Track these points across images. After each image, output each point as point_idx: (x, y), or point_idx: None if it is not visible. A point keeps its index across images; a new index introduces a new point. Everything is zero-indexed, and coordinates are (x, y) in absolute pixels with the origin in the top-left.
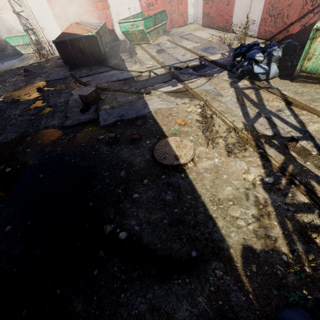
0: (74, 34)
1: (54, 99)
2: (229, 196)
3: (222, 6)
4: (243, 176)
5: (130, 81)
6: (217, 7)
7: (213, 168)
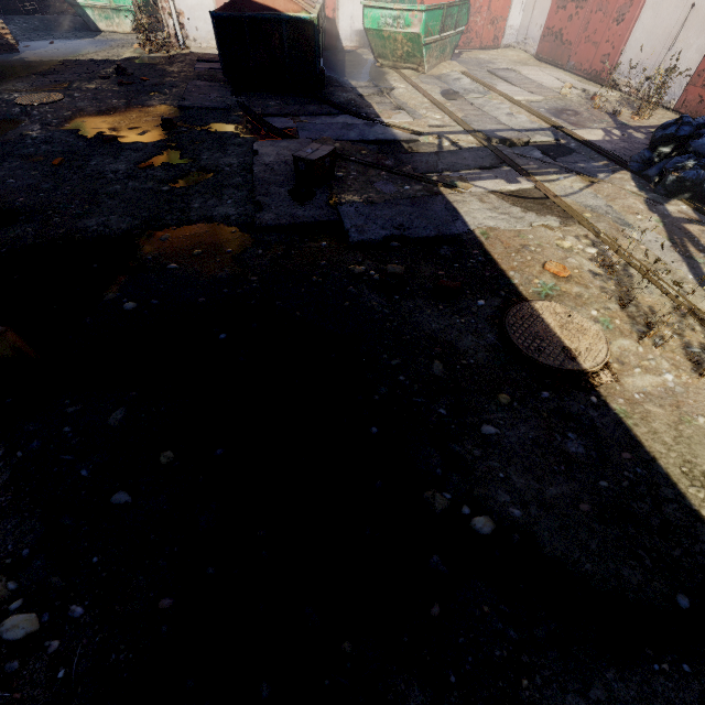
0: (265, 7)
1: (210, 154)
2: None
3: (601, 21)
4: None
5: (393, 148)
6: (587, 22)
7: (665, 396)
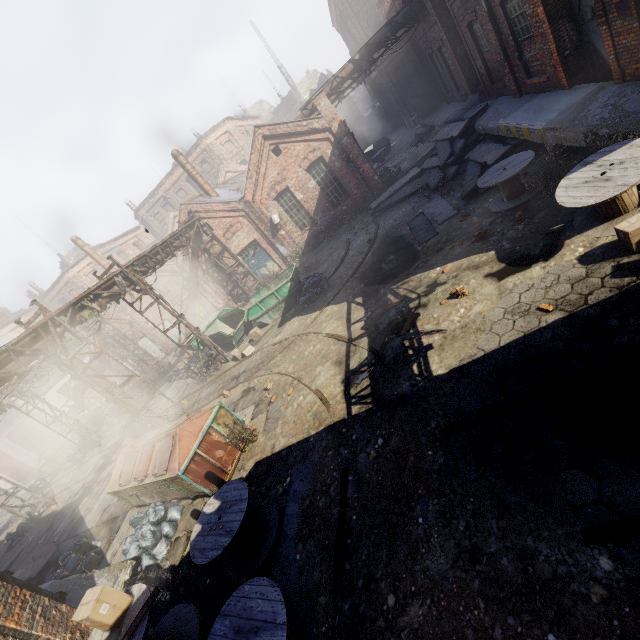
0: None
1: None
2: None
3: (24, 470)
4: None
5: None
6: (22, 472)
7: None
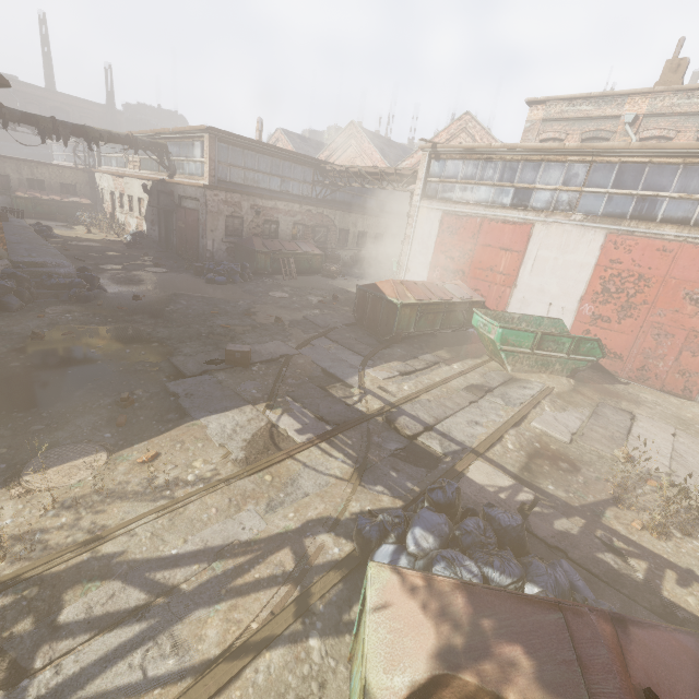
0: (381, 291)
1: (253, 335)
2: None
3: None
4: None
5: (324, 380)
6: None
7: None
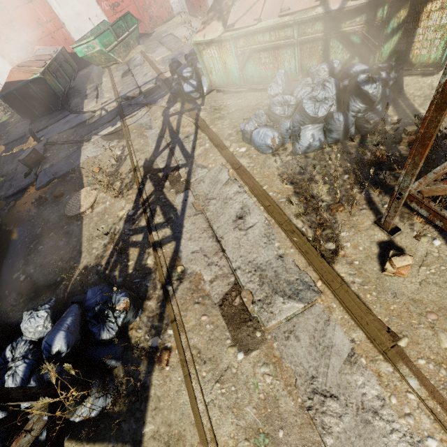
0: (18, 81)
1: (7, 167)
2: (100, 233)
3: None
4: (118, 214)
5: (81, 126)
6: None
7: (103, 211)
